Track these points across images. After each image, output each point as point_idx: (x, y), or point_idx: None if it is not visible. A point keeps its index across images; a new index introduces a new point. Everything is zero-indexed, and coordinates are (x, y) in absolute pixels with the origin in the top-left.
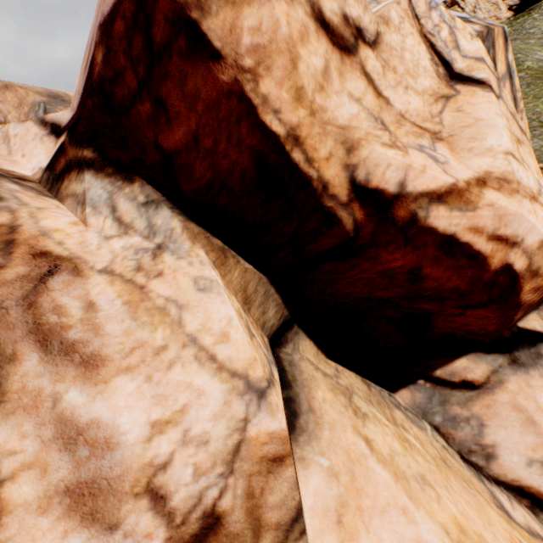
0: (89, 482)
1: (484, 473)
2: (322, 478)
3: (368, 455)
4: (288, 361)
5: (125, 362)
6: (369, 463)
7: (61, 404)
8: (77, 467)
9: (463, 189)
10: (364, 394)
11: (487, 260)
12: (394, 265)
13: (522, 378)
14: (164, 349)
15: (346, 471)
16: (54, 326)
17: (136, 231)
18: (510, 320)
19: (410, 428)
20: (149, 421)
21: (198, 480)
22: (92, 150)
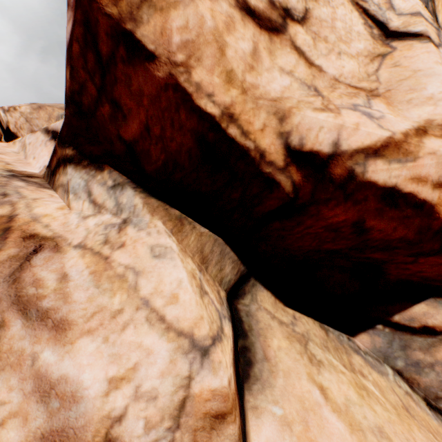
0: (59, 430)
1: None
2: (275, 427)
3: (322, 404)
4: (246, 311)
5: (87, 326)
6: (323, 413)
7: (38, 362)
8: (50, 416)
9: (400, 141)
10: (320, 341)
11: (435, 208)
12: (337, 219)
13: None
14: (120, 312)
15: (300, 420)
16: (31, 297)
17: (107, 209)
18: None
19: (369, 374)
20: (107, 377)
21: (149, 433)
22: (72, 149)
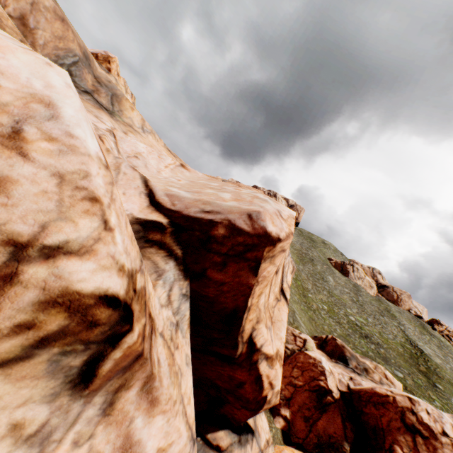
0: None
1: None
2: None
3: None
4: None
5: (165, 407)
6: None
7: (132, 424)
8: None
9: (274, 358)
10: None
11: (263, 391)
12: (238, 376)
13: (239, 452)
14: (176, 402)
15: None
16: (154, 375)
17: (172, 306)
18: (249, 418)
19: None
20: (158, 447)
21: None
22: (182, 251)
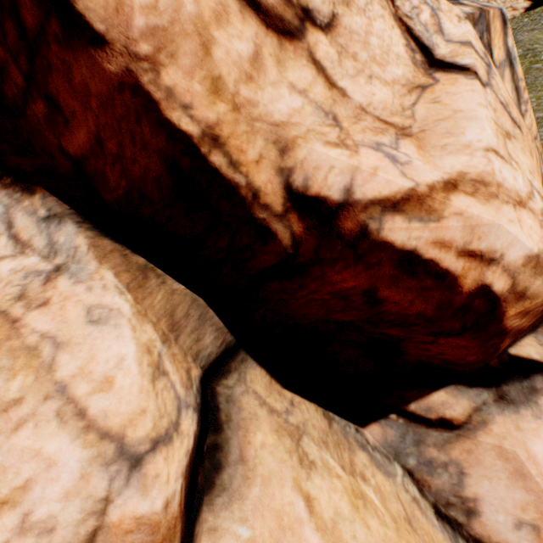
0: None
1: (464, 532)
2: None
3: (305, 520)
4: (226, 395)
5: None
6: (304, 532)
7: None
8: None
9: (424, 195)
10: (319, 434)
11: (458, 281)
12: (346, 285)
13: (510, 419)
14: (17, 403)
15: None
16: None
17: (34, 250)
18: (495, 348)
19: (372, 477)
20: None
21: None
22: None
